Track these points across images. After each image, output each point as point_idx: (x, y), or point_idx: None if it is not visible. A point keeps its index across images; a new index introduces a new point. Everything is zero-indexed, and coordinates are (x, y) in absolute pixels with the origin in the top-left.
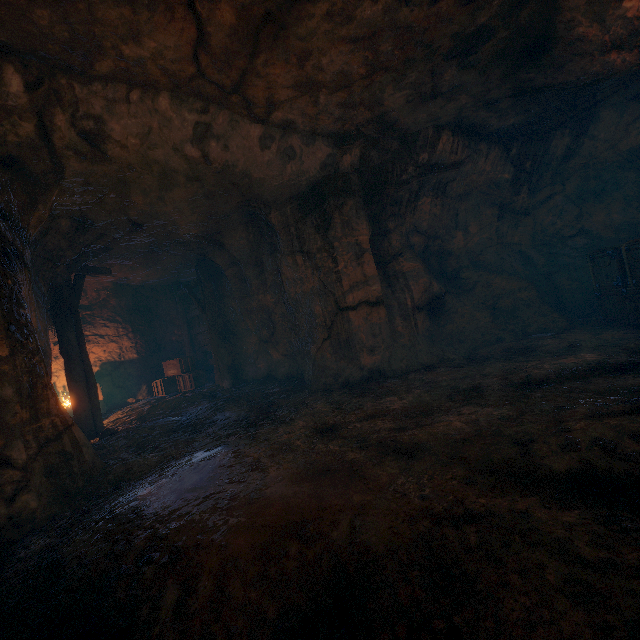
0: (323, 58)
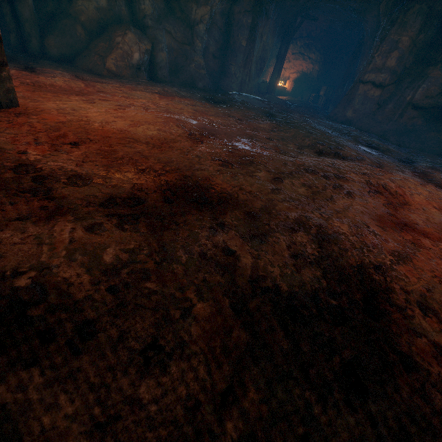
0: None
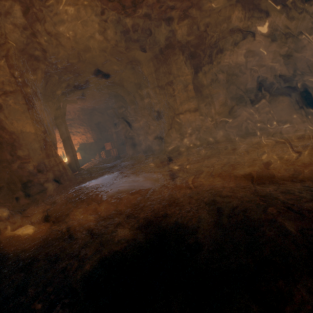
0: None
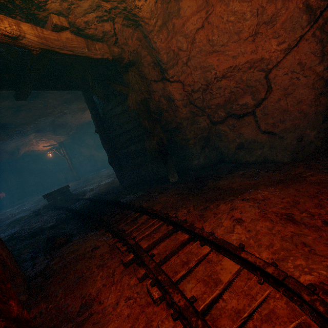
0: None
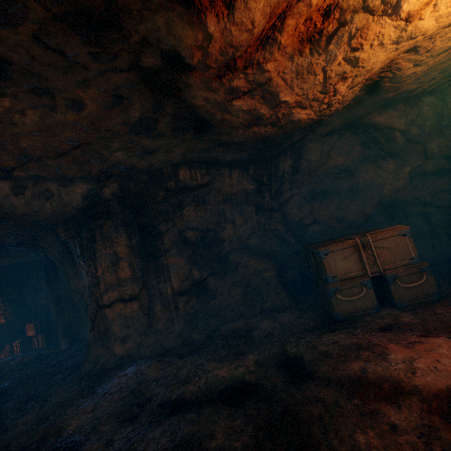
0: (20, 143)
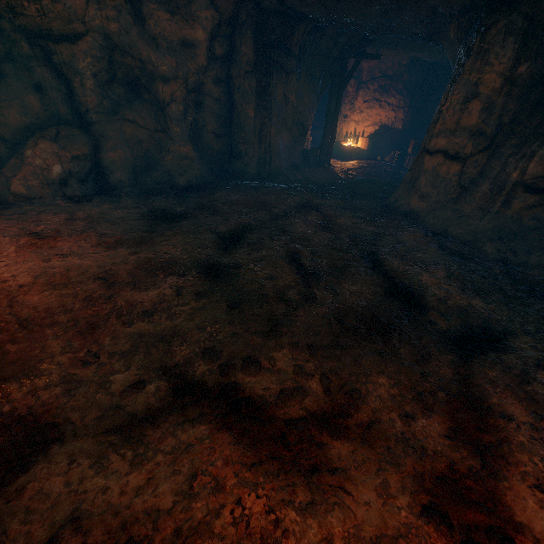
0: None
